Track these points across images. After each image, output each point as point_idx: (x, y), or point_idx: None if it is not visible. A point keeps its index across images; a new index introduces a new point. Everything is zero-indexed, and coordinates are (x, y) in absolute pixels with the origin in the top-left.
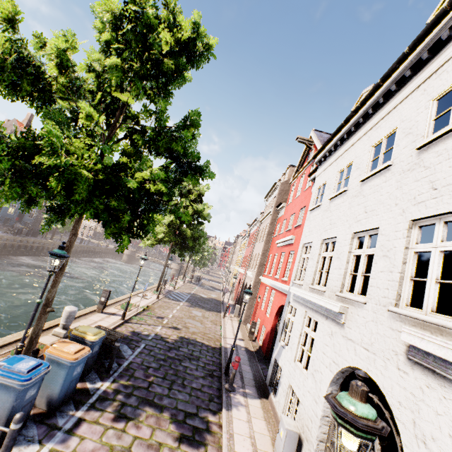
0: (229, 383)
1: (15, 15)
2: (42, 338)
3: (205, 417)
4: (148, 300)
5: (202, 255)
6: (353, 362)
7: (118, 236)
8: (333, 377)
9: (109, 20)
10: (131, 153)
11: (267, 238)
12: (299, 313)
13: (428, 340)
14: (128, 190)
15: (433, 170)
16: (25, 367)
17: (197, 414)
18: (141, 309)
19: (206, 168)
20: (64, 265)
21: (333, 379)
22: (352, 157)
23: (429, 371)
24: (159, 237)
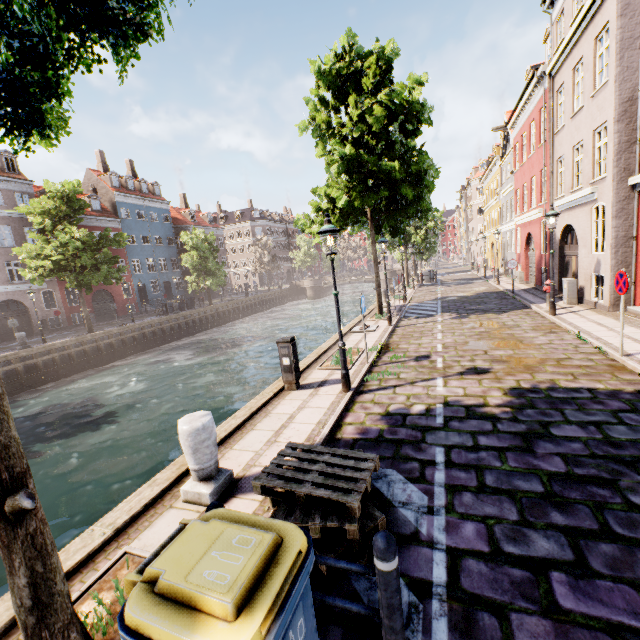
0: None
1: None
2: (155, 528)
3: None
4: (375, 333)
5: (425, 230)
6: None
7: None
8: None
9: None
10: None
11: (621, 64)
12: None
13: None
14: None
15: None
16: None
17: None
18: (373, 354)
19: None
20: None
21: None
22: None
23: None
24: (340, 207)
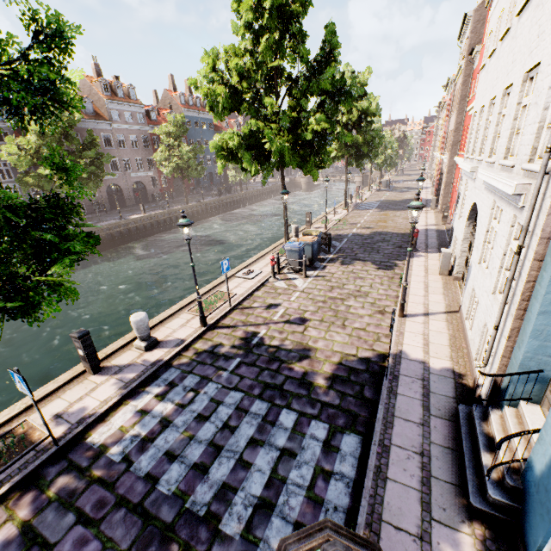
0: (413, 248)
1: (213, 63)
2: None
3: (393, 262)
4: (340, 215)
5: (385, 155)
6: (473, 201)
7: (311, 172)
8: (468, 215)
9: (252, 19)
10: (295, 107)
11: (459, 106)
12: (464, 182)
13: (480, 173)
14: (306, 140)
15: (515, 44)
16: (296, 244)
17: (388, 262)
18: (336, 222)
19: (354, 88)
20: (285, 199)
21: (469, 216)
22: (505, 1)
23: (486, 188)
24: (332, 156)
